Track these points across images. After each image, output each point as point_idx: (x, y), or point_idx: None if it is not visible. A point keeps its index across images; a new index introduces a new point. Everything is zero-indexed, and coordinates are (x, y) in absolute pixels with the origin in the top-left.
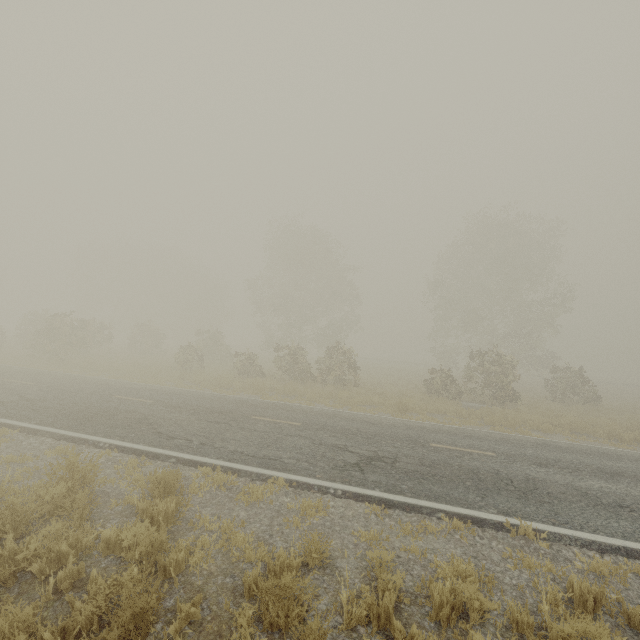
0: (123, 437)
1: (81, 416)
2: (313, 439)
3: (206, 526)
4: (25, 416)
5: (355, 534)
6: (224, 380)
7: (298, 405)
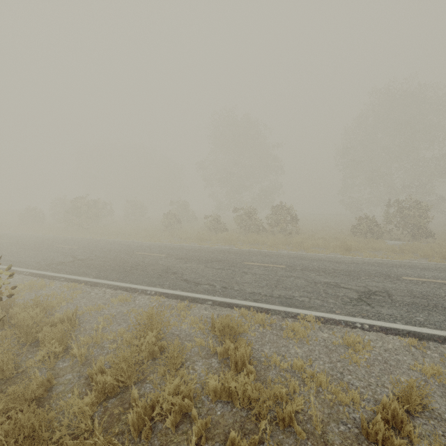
0: (161, 285)
1: (122, 270)
2: (306, 279)
3: (280, 366)
4: (83, 272)
5: (415, 369)
6: (203, 236)
7: (267, 251)
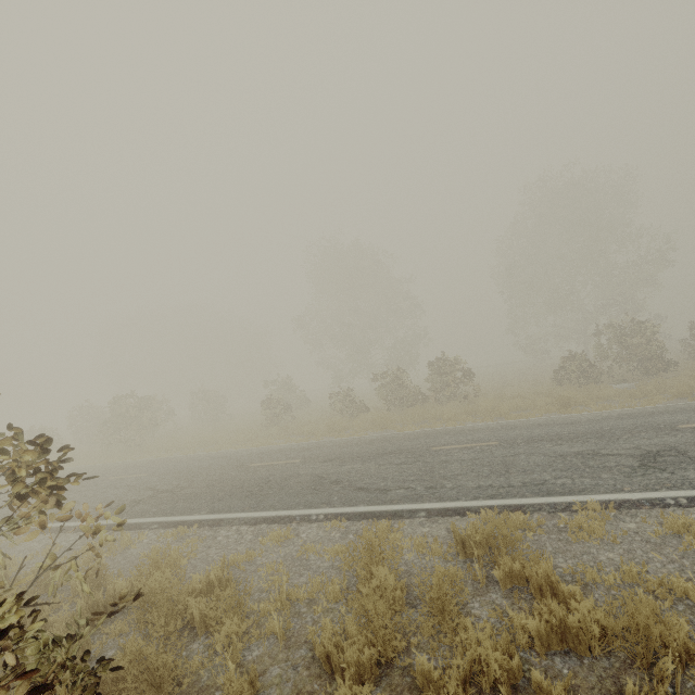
0: (328, 503)
1: (247, 493)
2: (543, 453)
3: (605, 582)
4: (185, 508)
5: None
6: (339, 423)
7: (451, 427)
